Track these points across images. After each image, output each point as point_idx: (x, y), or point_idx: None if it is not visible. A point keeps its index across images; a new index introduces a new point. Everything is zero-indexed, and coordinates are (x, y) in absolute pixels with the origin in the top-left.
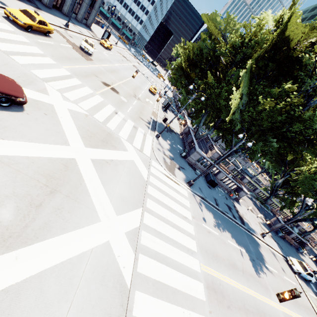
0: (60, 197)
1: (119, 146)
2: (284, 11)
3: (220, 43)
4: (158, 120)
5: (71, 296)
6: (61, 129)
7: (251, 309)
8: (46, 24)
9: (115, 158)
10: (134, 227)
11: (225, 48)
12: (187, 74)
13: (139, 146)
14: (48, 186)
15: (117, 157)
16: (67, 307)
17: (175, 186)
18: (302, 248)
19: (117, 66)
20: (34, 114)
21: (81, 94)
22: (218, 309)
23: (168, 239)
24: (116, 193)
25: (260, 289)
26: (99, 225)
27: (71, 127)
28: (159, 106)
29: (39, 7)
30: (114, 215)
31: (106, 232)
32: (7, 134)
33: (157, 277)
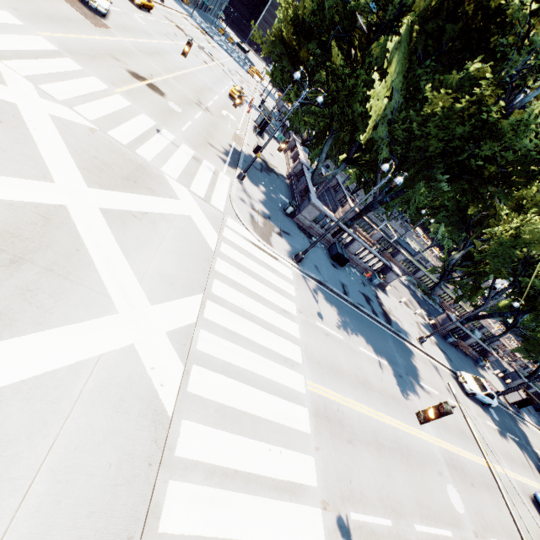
0: (33, 271)
1: (162, 189)
2: None
3: None
4: (244, 150)
5: (55, 429)
6: (34, 151)
7: (388, 444)
8: None
9: (151, 209)
10: (186, 323)
11: None
12: (294, 53)
13: (203, 192)
14: (5, 252)
15: (156, 209)
16: (47, 446)
17: (269, 262)
18: (483, 360)
19: (164, 45)
20: None
21: (82, 90)
22: (331, 444)
23: (250, 344)
24: (151, 268)
25: (407, 416)
26: (114, 318)
27: (56, 149)
28: (249, 126)
29: None
30: (145, 303)
31: (129, 330)
32: None
33: (224, 399)
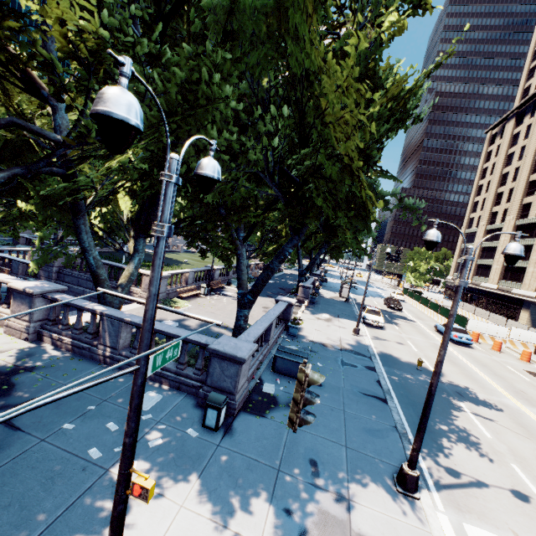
0: None
1: None
2: None
3: None
4: None
5: None
6: None
7: None
8: None
9: None
10: None
11: None
12: None
13: None
14: None
15: None
16: None
17: None
18: (318, 288)
19: None
20: None
21: None
22: None
23: None
24: None
25: (530, 423)
26: None
27: None
28: None
29: None
30: None
31: None
32: None
33: None
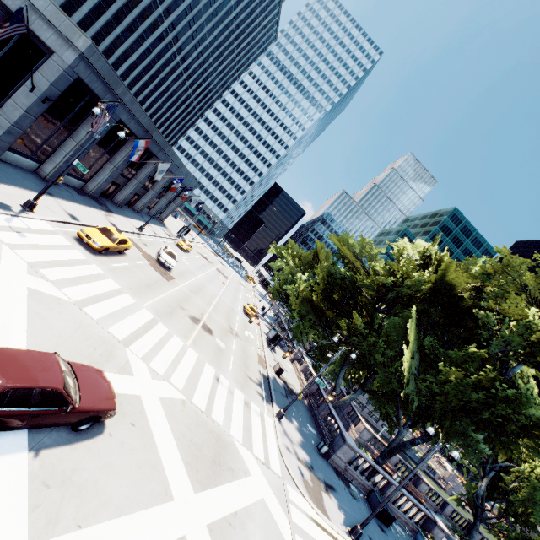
0: None
1: (237, 464)
2: (431, 248)
3: (356, 270)
4: (270, 374)
5: None
6: (156, 455)
7: None
8: (126, 241)
9: (238, 504)
10: None
11: (368, 282)
12: (320, 310)
13: (262, 451)
14: None
15: (241, 500)
16: None
17: None
18: None
19: (201, 278)
20: (118, 430)
21: (171, 354)
22: None
23: None
24: None
25: None
26: None
27: (168, 444)
28: (264, 341)
29: (110, 209)
30: None
31: None
32: (85, 509)
33: None
